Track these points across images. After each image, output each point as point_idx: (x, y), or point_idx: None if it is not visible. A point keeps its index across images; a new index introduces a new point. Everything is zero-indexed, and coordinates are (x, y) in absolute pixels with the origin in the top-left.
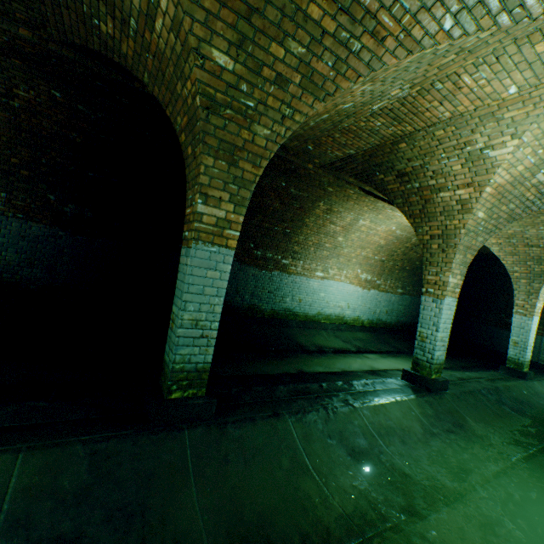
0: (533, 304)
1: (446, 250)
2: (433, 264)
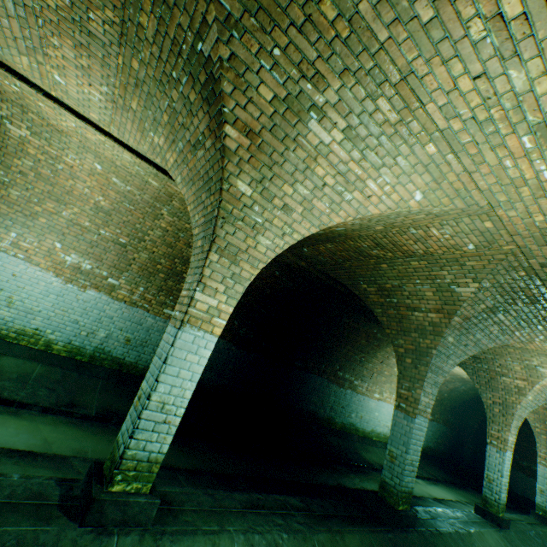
0: None
1: (505, 415)
2: (495, 422)
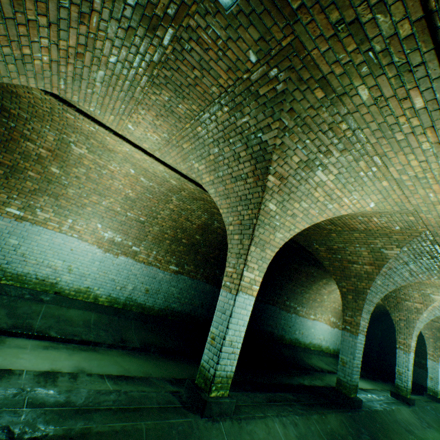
0: (438, 355)
1: (408, 327)
2: (401, 333)
